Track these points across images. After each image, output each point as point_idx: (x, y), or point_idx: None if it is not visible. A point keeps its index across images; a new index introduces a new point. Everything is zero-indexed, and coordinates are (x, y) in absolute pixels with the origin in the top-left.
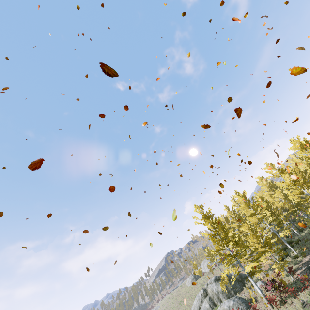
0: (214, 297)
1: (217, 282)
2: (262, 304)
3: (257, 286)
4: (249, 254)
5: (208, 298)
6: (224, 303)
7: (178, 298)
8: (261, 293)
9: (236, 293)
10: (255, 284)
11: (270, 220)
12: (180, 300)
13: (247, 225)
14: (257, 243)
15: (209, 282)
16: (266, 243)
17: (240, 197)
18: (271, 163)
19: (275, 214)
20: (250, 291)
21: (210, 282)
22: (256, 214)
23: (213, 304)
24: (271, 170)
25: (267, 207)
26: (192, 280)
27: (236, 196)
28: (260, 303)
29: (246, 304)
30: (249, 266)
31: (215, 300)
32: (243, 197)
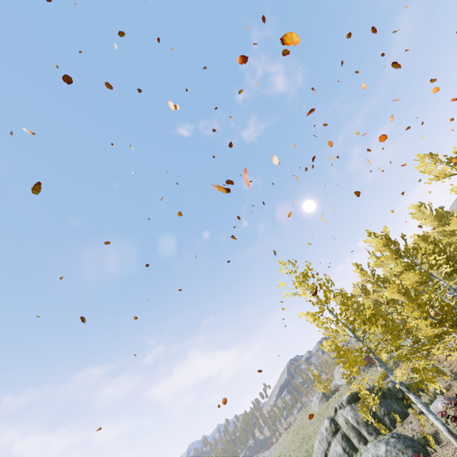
0: (352, 433)
1: (355, 405)
2: (452, 451)
3: (432, 414)
4: (411, 345)
5: (340, 436)
6: (367, 450)
7: (299, 432)
8: (445, 431)
9: (395, 423)
10: (428, 410)
11: (446, 273)
12: (302, 436)
13: (394, 285)
14: (423, 319)
15: (339, 406)
16: (442, 315)
17: (377, 240)
18: (430, 154)
19: (456, 262)
20: (422, 419)
21: (341, 405)
22: (416, 265)
23: (351, 447)
24: (433, 164)
25: (436, 248)
26: (320, 401)
27: (371, 241)
28: (449, 449)
29: (416, 450)
30: (404, 369)
31: (354, 439)
32: (383, 239)
